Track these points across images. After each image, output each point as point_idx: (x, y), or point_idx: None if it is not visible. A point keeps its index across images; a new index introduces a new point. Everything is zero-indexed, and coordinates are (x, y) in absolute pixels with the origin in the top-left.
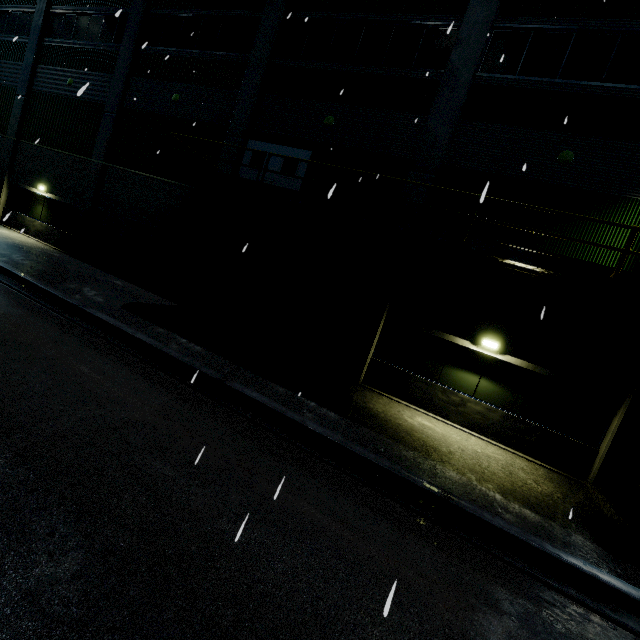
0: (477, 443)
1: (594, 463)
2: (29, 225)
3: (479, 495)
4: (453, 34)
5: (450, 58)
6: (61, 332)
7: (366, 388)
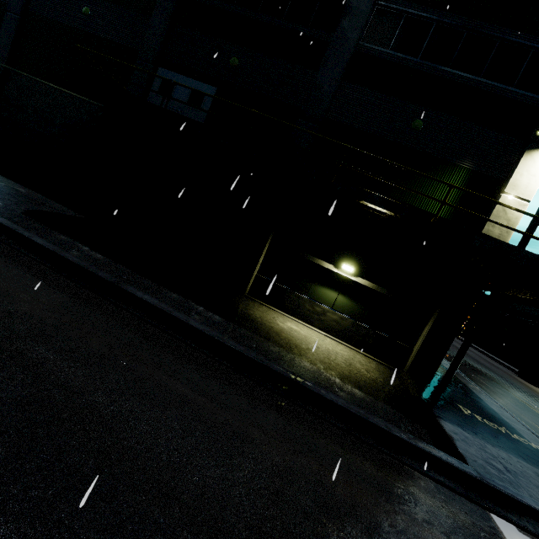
0: (330, 343)
1: (409, 358)
2: None
3: (324, 379)
4: (344, 2)
5: (340, 24)
6: None
7: (250, 299)
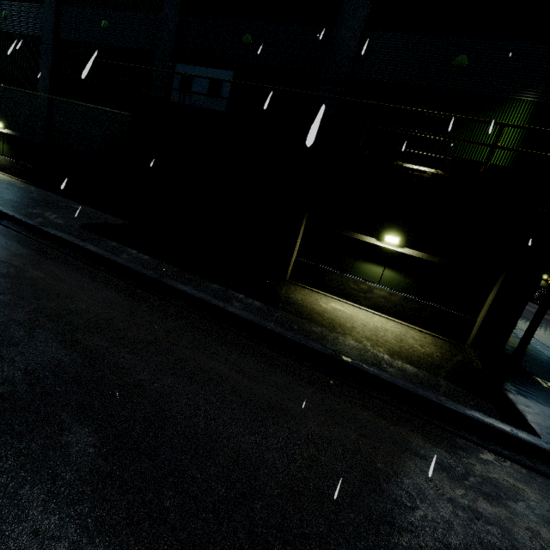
0: (379, 320)
1: (472, 330)
2: None
3: (370, 356)
4: None
5: None
6: (21, 247)
7: (292, 283)
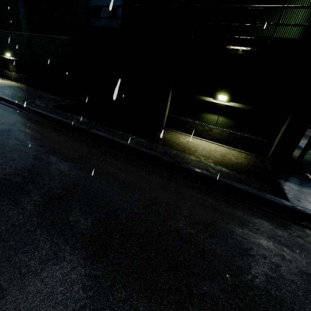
0: (214, 146)
1: (271, 149)
2: (10, 76)
3: (202, 164)
4: None
5: None
6: (21, 118)
7: (166, 129)
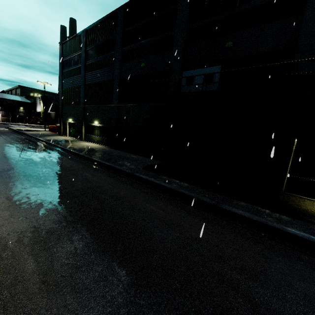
0: None
1: None
2: (94, 139)
3: None
4: None
5: None
6: (132, 188)
7: (288, 194)
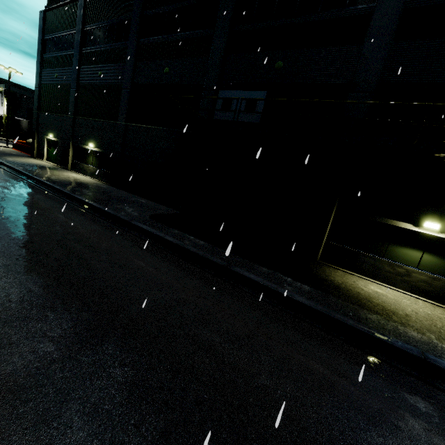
0: (425, 306)
1: None
2: (86, 169)
3: (442, 352)
4: None
5: None
6: (122, 239)
7: (323, 264)
